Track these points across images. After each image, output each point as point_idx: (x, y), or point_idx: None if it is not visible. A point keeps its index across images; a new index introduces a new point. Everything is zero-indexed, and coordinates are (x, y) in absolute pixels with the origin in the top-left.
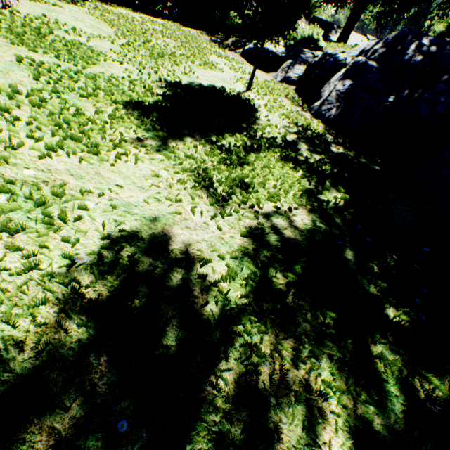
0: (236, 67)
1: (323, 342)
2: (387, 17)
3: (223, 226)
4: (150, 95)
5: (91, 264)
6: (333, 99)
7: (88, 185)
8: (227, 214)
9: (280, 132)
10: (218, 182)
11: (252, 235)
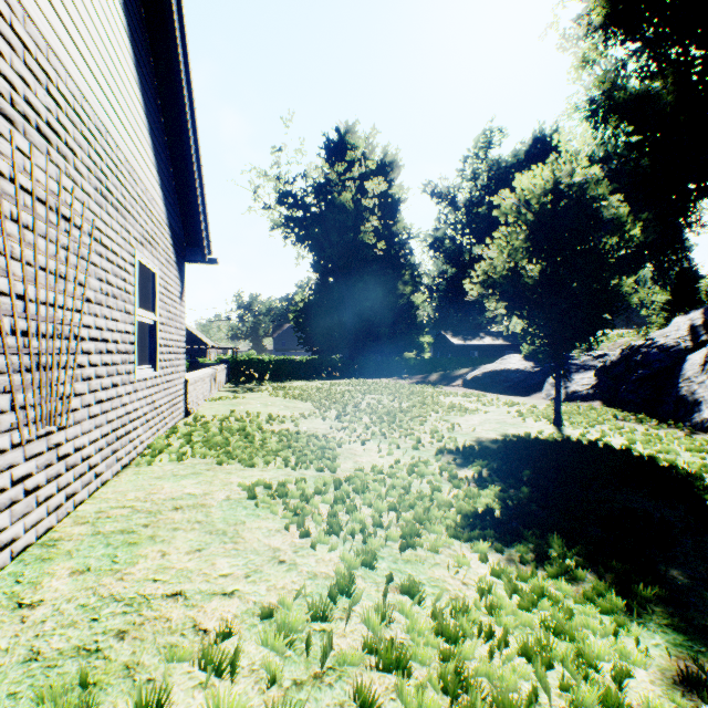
0: (488, 401)
1: None
2: None
3: None
4: (473, 489)
5: None
6: None
7: None
8: None
9: None
10: None
11: None
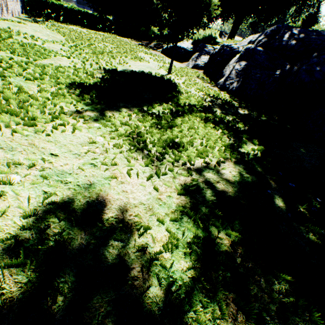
0: (158, 60)
1: (287, 318)
2: (258, 25)
3: (160, 186)
4: (90, 78)
5: (3, 254)
6: (233, 76)
7: (18, 157)
8: (162, 173)
9: (198, 101)
10: (151, 144)
11: (188, 192)
